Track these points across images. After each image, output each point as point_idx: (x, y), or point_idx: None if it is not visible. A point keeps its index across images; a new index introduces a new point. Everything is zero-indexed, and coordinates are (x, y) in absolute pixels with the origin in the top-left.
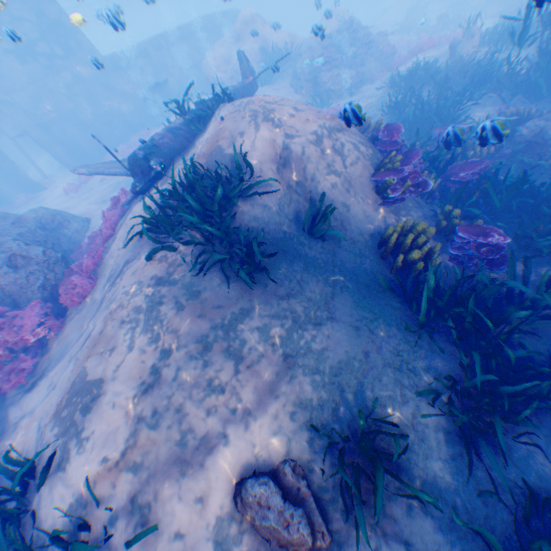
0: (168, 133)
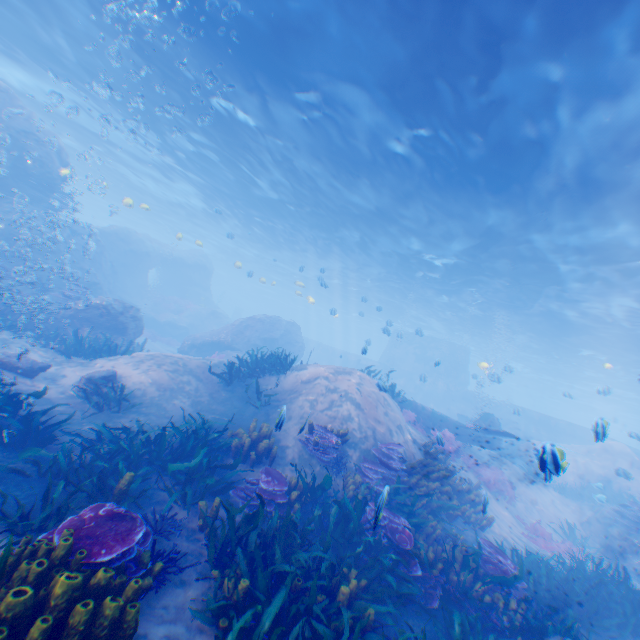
0: None
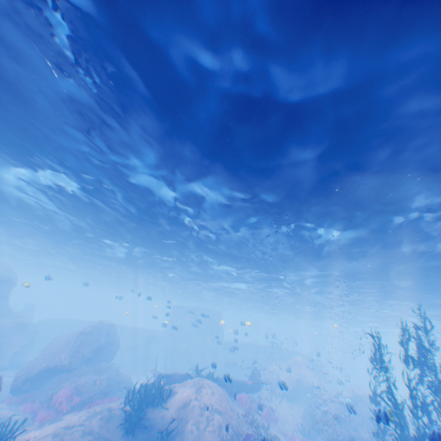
0: (180, 374)
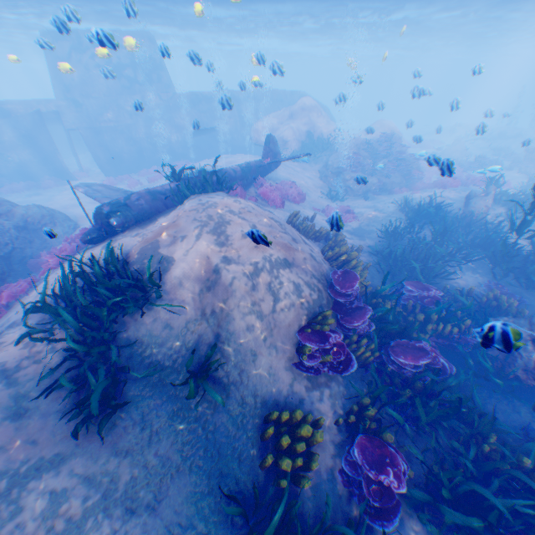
0: (148, 195)
